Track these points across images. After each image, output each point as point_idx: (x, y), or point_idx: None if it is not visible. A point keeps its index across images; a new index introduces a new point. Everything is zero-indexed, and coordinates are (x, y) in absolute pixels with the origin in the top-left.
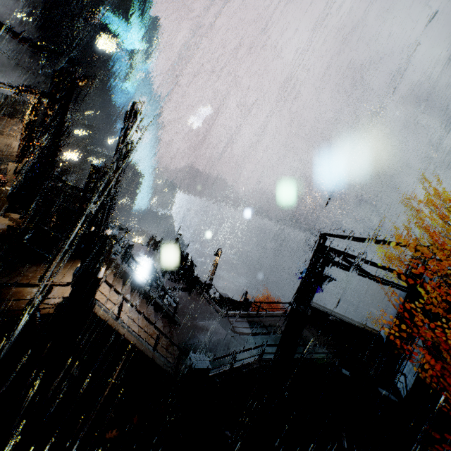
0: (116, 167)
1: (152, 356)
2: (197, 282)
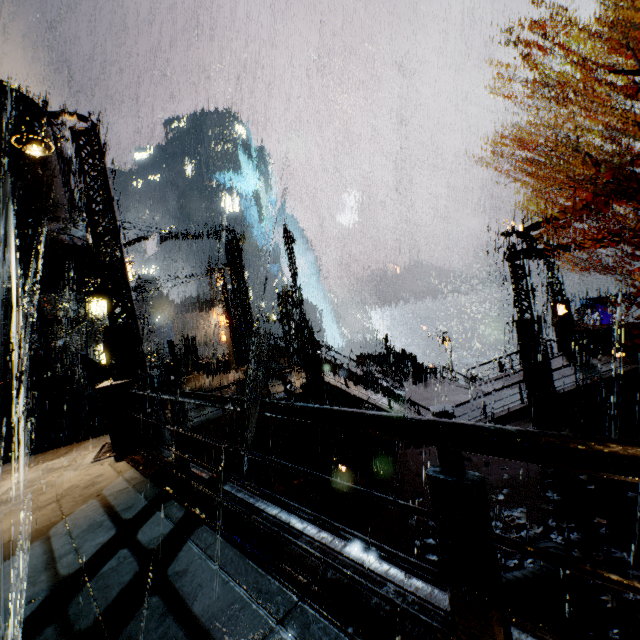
0: (294, 272)
1: (390, 410)
2: (425, 370)
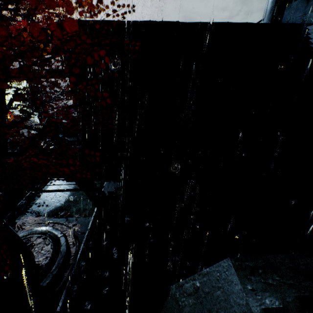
0: None
1: None
2: None
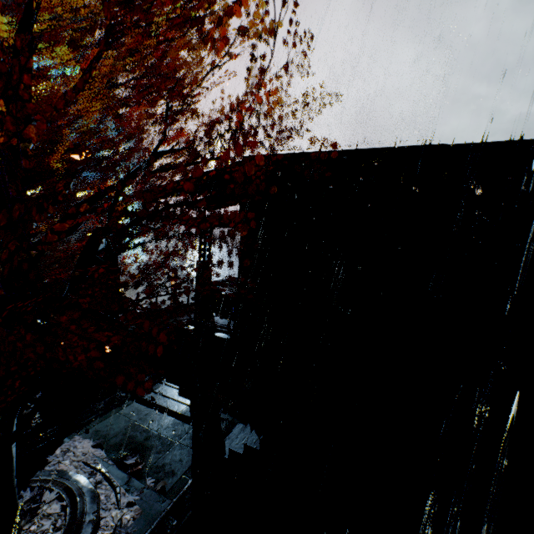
0: None
1: None
2: None
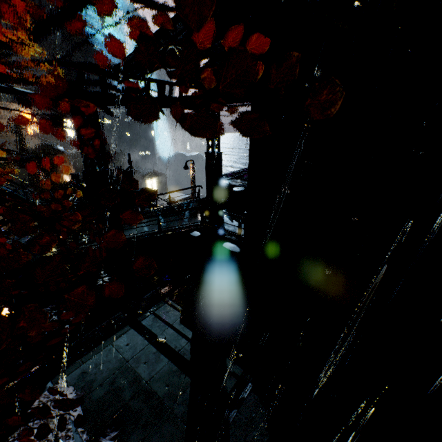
0: None
1: None
2: (130, 192)
